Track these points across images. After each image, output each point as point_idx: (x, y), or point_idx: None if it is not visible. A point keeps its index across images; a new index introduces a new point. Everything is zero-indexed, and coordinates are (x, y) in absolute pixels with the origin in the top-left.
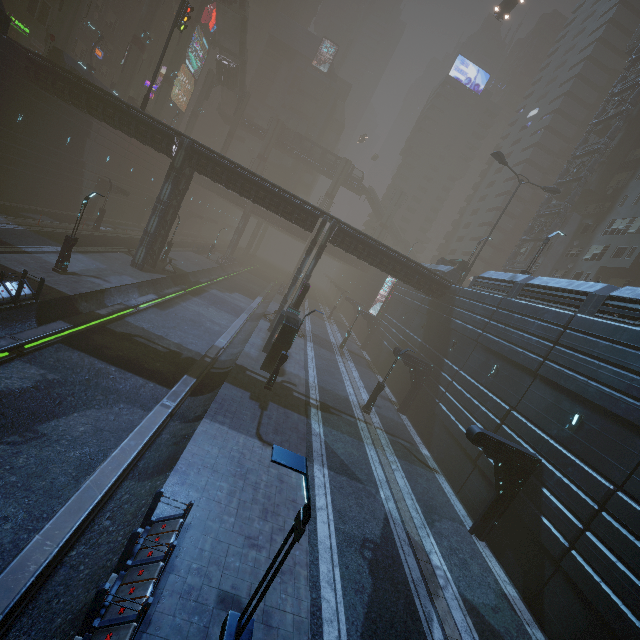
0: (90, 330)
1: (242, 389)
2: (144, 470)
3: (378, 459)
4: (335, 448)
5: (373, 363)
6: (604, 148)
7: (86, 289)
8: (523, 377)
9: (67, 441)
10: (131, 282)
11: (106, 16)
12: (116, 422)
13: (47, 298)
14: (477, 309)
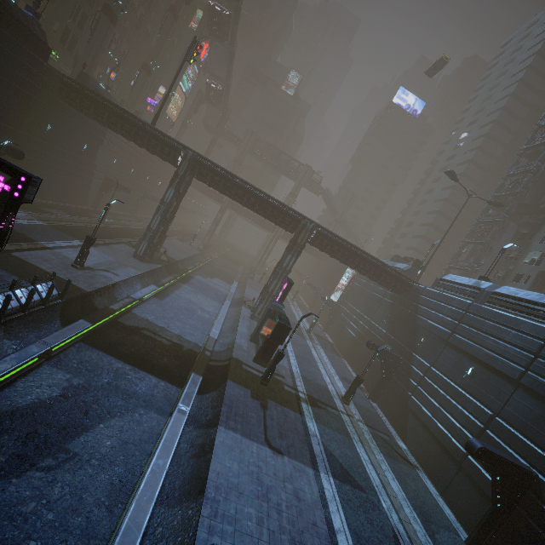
0: (104, 325)
1: (243, 386)
2: (171, 492)
3: (368, 458)
4: (332, 449)
5: (336, 346)
6: (536, 170)
7: (100, 284)
8: (503, 384)
9: (97, 460)
10: (135, 274)
11: (121, 47)
12: (138, 431)
13: (70, 296)
14: (444, 310)
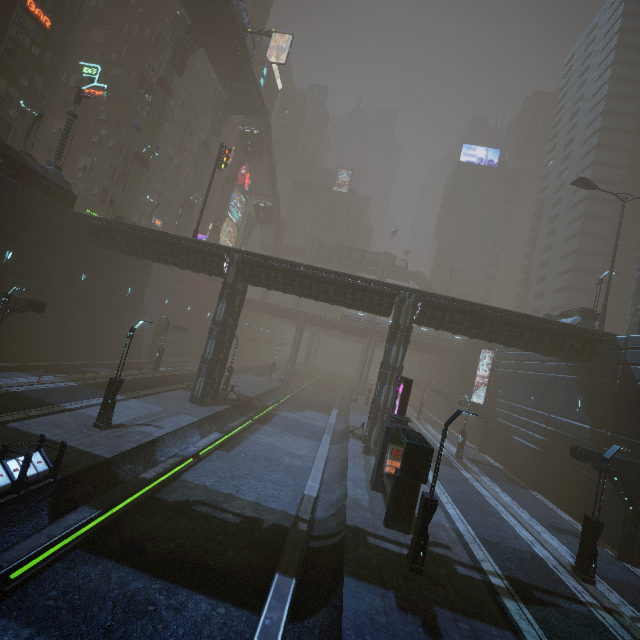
0: (130, 509)
1: (377, 585)
2: None
3: None
4: None
5: (510, 471)
6: None
7: (131, 444)
8: None
9: None
10: (189, 422)
11: (163, 194)
12: None
13: (72, 470)
14: None
